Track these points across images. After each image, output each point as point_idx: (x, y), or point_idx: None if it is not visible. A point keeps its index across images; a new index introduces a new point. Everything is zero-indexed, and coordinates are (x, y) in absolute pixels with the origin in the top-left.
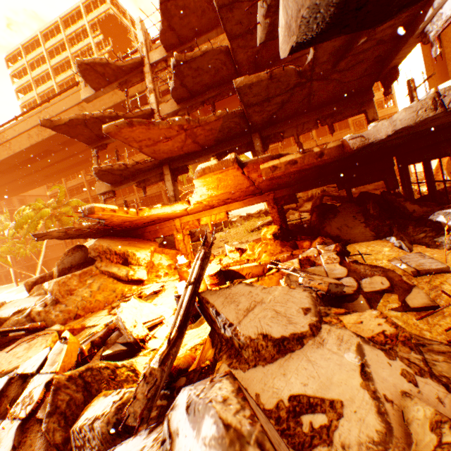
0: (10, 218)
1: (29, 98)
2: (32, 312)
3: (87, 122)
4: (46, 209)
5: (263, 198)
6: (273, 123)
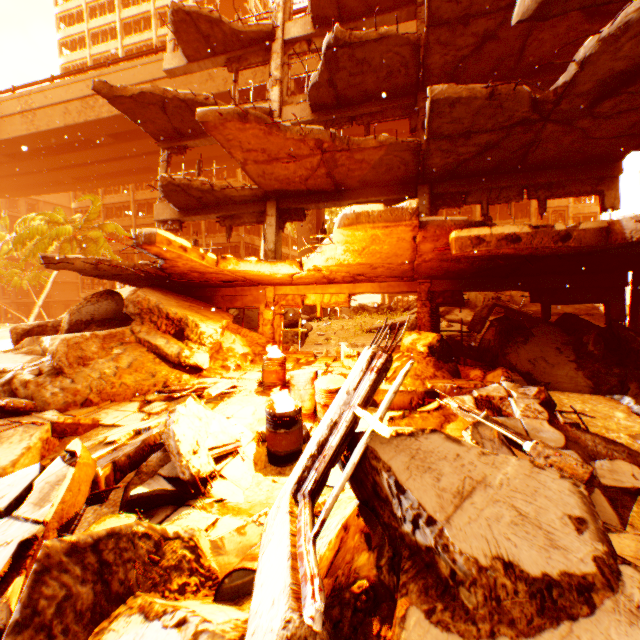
0: (9, 227)
1: (77, 58)
2: (15, 380)
3: (167, 103)
4: (66, 226)
5: (411, 286)
6: (456, 176)
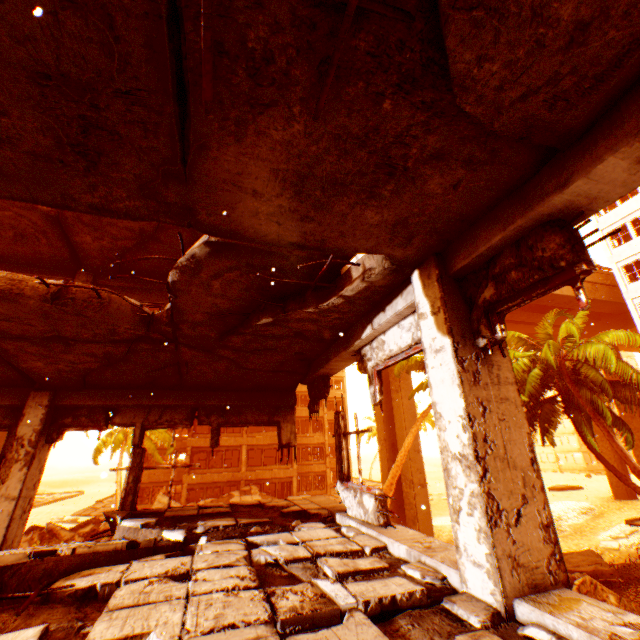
0: None
1: None
2: None
3: None
4: None
5: None
6: (99, 384)
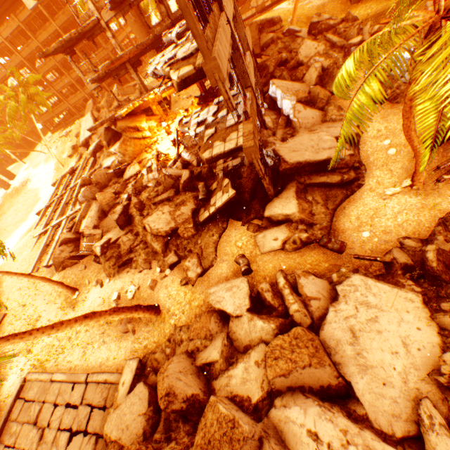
0: None
1: None
2: (119, 161)
3: (64, 46)
4: (22, 97)
5: None
6: None
